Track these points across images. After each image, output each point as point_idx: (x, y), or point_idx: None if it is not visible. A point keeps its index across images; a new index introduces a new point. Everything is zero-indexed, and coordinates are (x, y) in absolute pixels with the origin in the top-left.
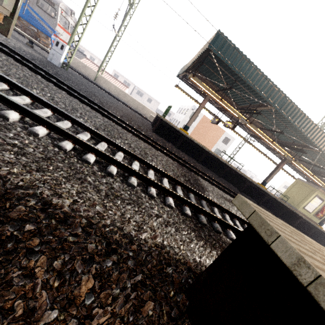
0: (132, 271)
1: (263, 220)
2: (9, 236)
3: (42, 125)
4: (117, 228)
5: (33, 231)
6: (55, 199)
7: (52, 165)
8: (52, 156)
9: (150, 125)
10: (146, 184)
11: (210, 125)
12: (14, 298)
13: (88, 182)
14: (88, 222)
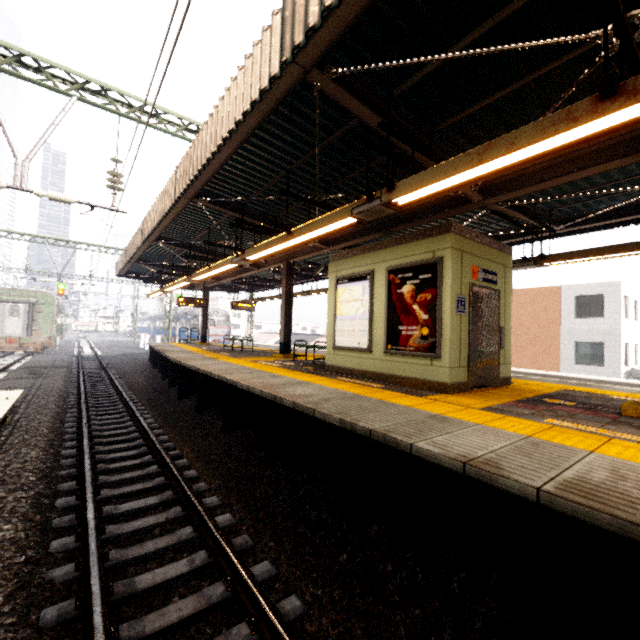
0: None
1: None
2: None
3: None
4: None
5: None
6: None
7: None
8: None
9: None
10: None
11: None
12: None
13: None
14: None
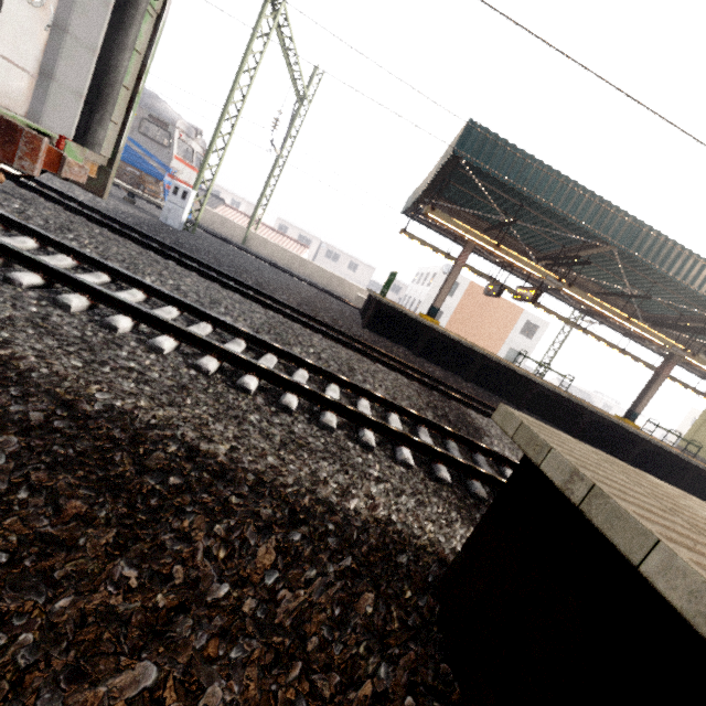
0: (335, 554)
1: (532, 433)
2: (151, 490)
3: (168, 334)
4: (306, 490)
5: (180, 487)
6: (204, 444)
7: (189, 397)
8: (188, 383)
9: (358, 315)
10: (355, 424)
11: (488, 300)
12: (171, 563)
13: (250, 423)
14: (257, 479)
